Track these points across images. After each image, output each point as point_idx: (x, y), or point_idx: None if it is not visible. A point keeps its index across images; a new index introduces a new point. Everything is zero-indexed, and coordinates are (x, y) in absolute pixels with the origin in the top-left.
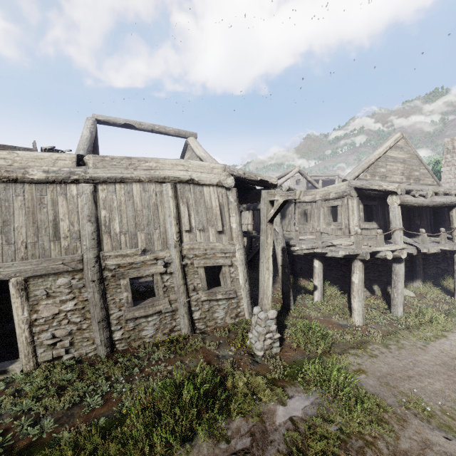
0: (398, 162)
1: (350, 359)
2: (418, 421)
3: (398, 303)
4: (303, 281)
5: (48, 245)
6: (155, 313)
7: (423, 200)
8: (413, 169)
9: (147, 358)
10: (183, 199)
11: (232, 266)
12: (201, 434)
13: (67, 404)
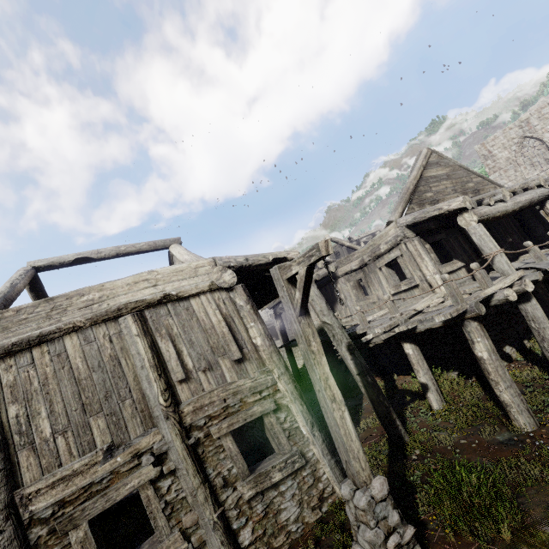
0: (442, 180)
1: None
2: None
3: None
4: (401, 380)
5: None
6: None
7: (504, 205)
8: (464, 182)
9: None
10: (160, 330)
11: (280, 409)
12: None
13: None
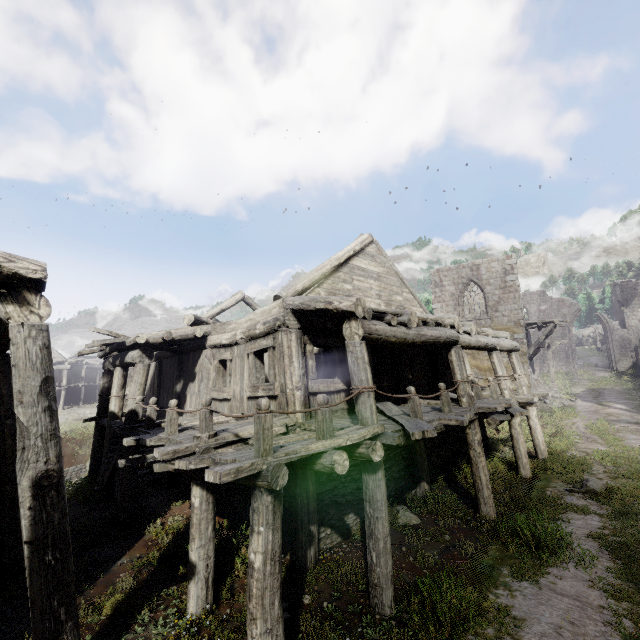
0: (371, 278)
1: None
2: None
3: (382, 579)
4: None
5: None
6: None
7: (405, 332)
8: (394, 292)
9: None
10: None
11: None
12: None
13: None
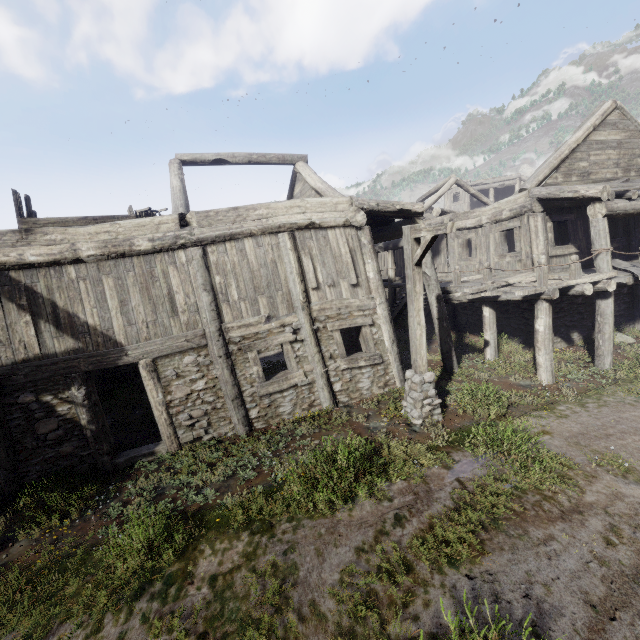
0: (609, 148)
1: (531, 421)
2: (611, 477)
3: (605, 352)
4: (470, 338)
5: (168, 322)
6: (290, 388)
7: None
8: (635, 155)
9: (290, 434)
10: (304, 249)
11: (374, 325)
12: (361, 495)
13: (222, 477)
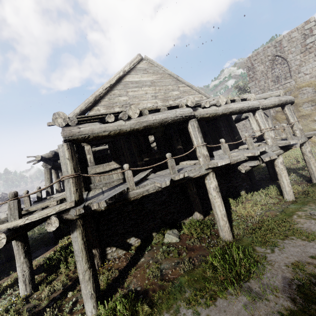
0: (145, 86)
1: None
2: None
3: (83, 296)
4: None
5: None
6: None
7: (120, 124)
8: (169, 90)
9: None
10: None
11: None
12: None
13: None
